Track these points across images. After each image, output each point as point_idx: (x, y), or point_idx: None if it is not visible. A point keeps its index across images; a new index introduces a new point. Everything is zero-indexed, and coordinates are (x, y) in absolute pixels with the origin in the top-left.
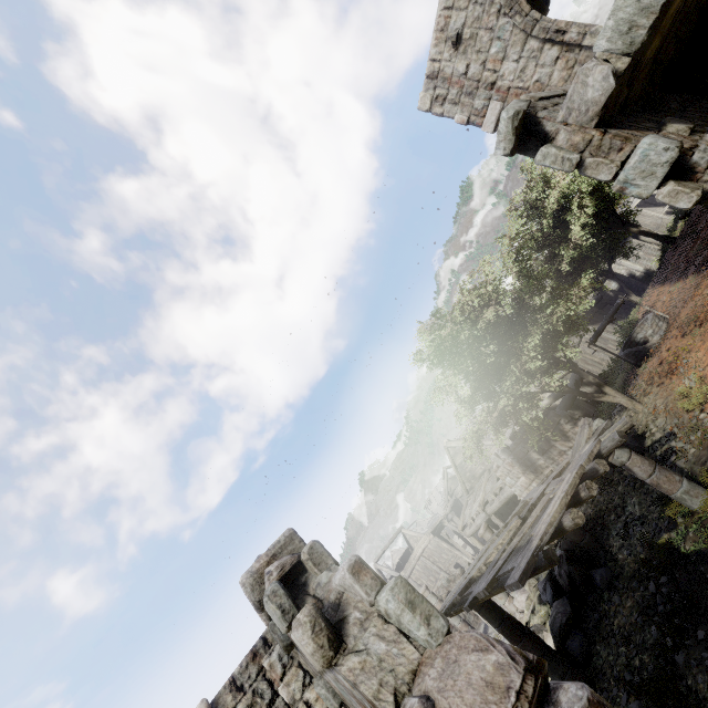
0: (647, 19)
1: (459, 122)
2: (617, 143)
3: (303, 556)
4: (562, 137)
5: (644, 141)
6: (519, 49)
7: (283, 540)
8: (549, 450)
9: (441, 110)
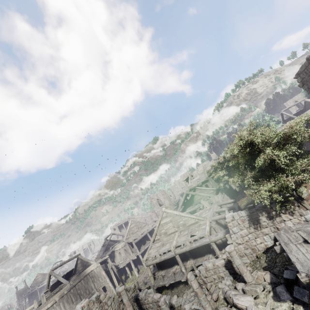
0: None
1: None
2: None
3: None
4: None
5: None
6: None
7: None
8: (275, 218)
9: None
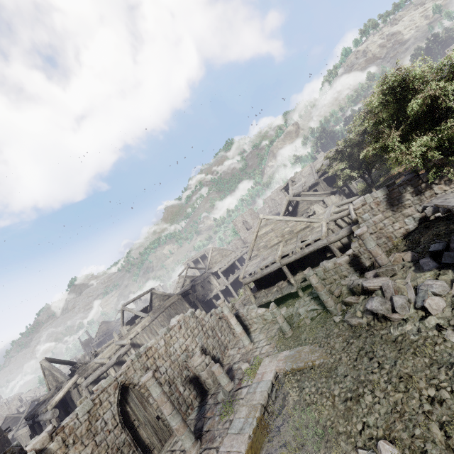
0: None
1: None
2: None
3: None
4: None
5: None
6: None
7: None
8: (424, 192)
9: None
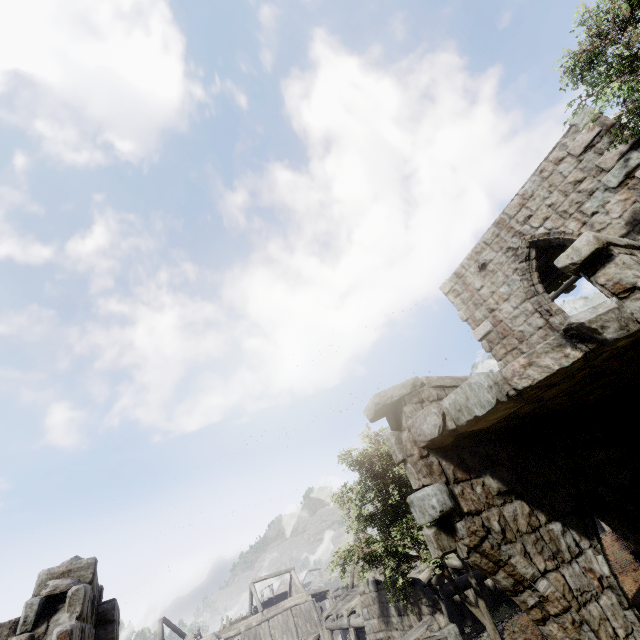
0: (468, 414)
1: (460, 316)
2: (424, 471)
3: (69, 592)
4: (405, 435)
5: (427, 488)
6: (519, 302)
7: (84, 563)
8: (404, 616)
9: (454, 300)
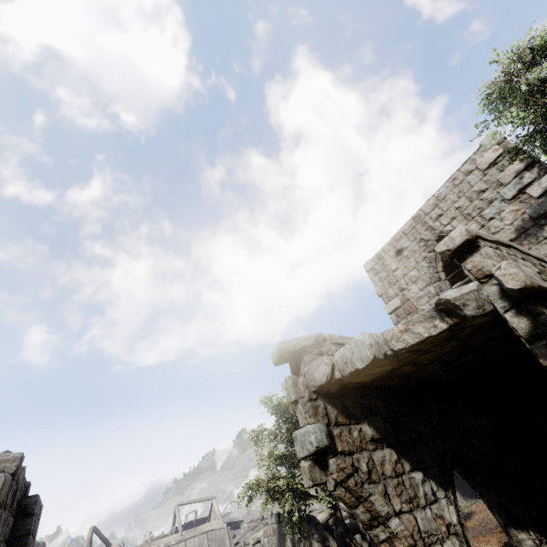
0: (351, 367)
1: (376, 292)
2: (311, 412)
3: None
4: (301, 380)
5: (309, 426)
6: (424, 285)
7: (11, 456)
8: None
9: (373, 277)
